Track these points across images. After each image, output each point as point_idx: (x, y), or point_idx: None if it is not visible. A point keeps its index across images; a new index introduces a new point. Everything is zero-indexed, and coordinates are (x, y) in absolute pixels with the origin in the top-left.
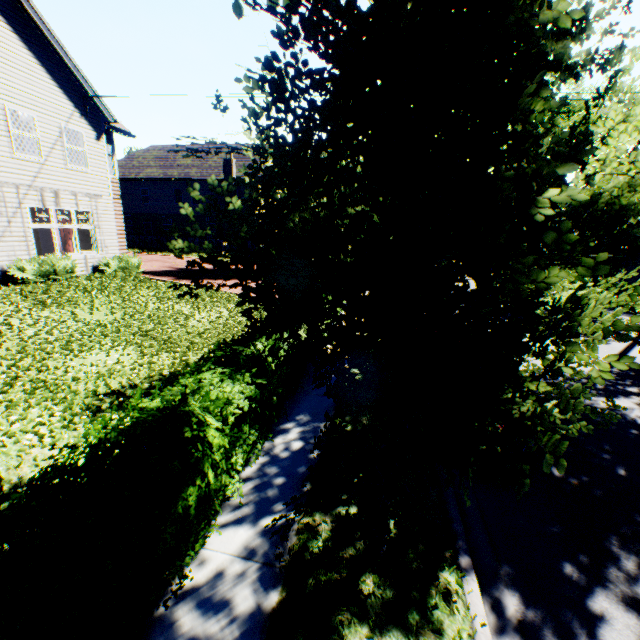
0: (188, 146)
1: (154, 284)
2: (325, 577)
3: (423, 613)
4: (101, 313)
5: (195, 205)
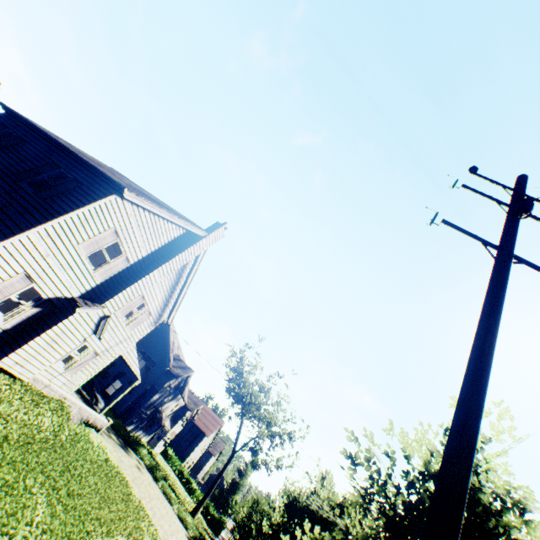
0: None
1: None
2: None
3: None
4: None
5: None
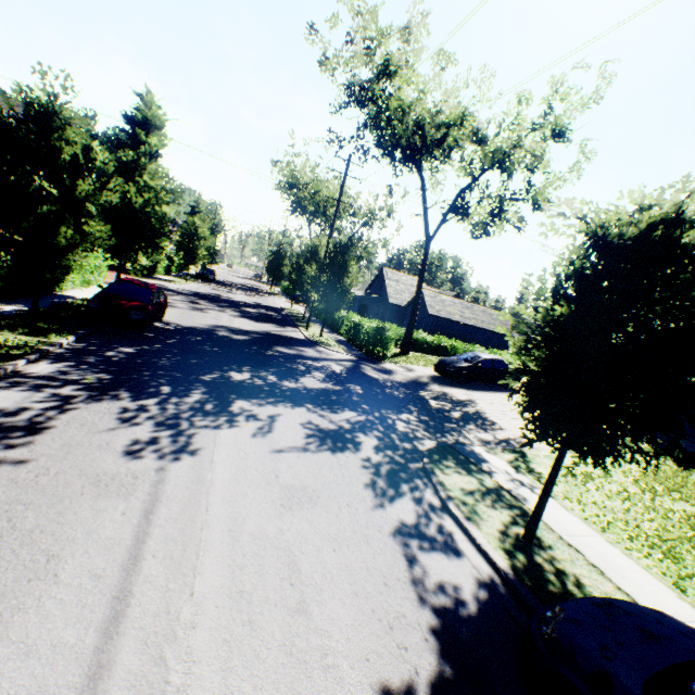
0: None
1: None
2: (1, 326)
3: (44, 336)
4: None
5: None
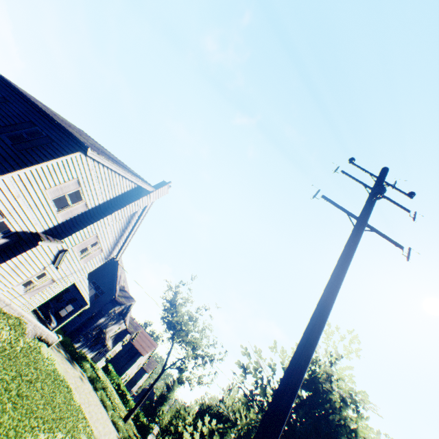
0: None
1: None
2: None
3: None
4: None
5: None
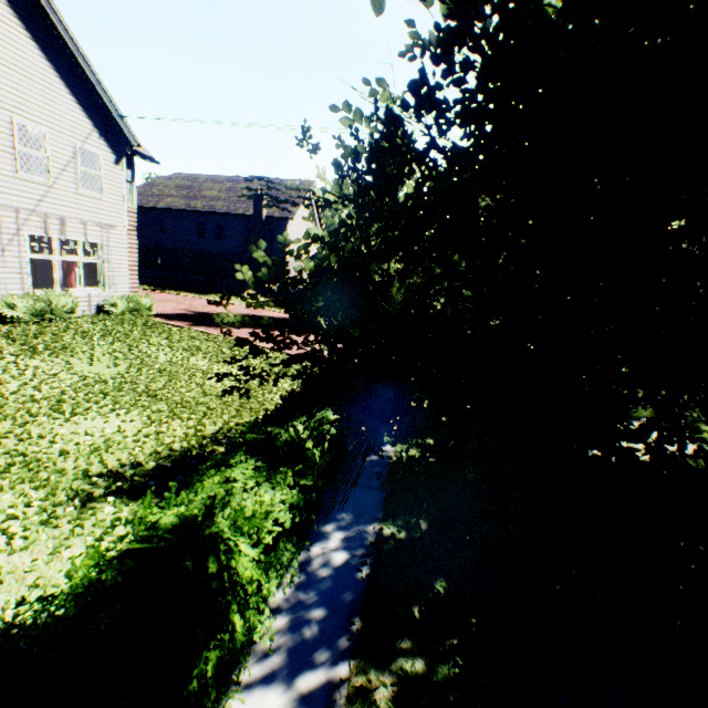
0: (215, 177)
1: (167, 330)
2: None
3: None
4: (102, 364)
5: (218, 241)
